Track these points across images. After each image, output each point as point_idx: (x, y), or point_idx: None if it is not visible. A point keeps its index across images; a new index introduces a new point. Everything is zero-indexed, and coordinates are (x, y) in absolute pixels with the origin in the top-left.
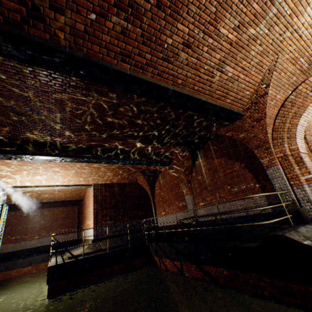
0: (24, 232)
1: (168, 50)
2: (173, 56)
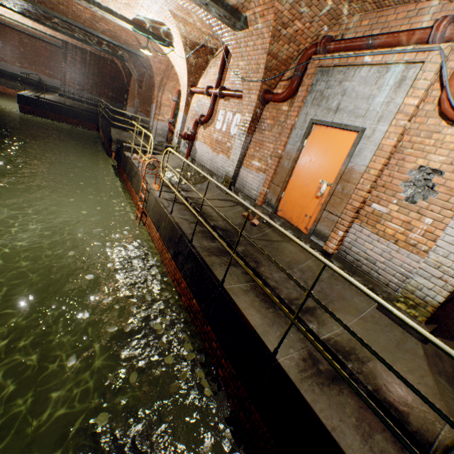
0: (3, 53)
1: (50, 1)
2: (55, 5)
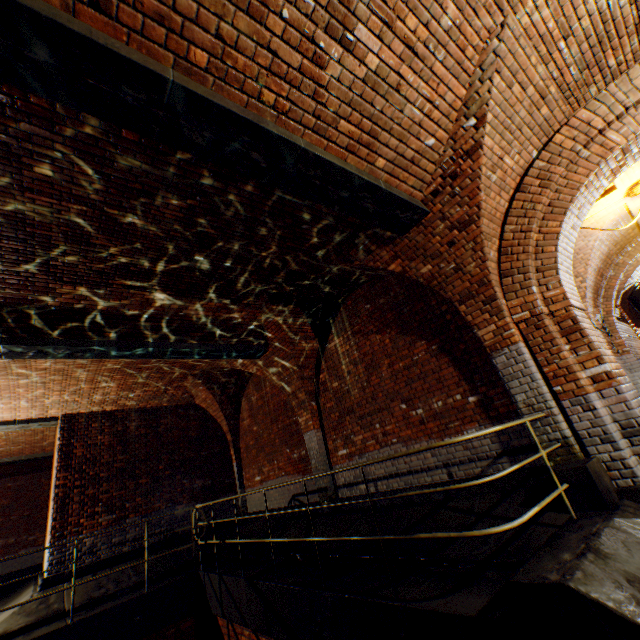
0: None
1: None
2: None
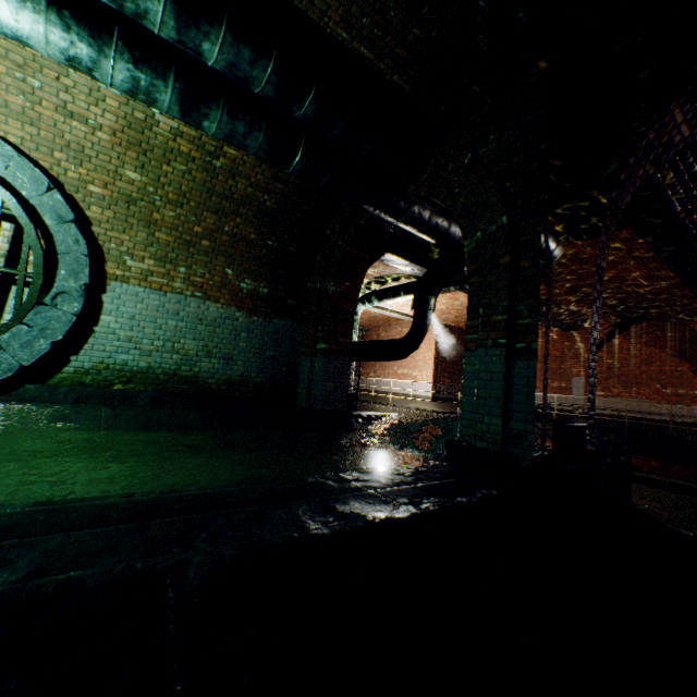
0: None
1: None
2: None
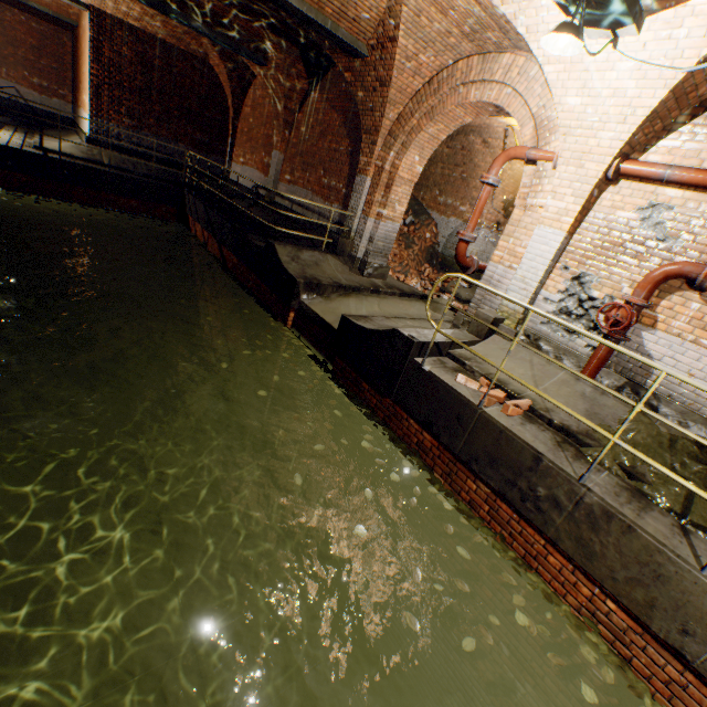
0: None
1: None
2: None
